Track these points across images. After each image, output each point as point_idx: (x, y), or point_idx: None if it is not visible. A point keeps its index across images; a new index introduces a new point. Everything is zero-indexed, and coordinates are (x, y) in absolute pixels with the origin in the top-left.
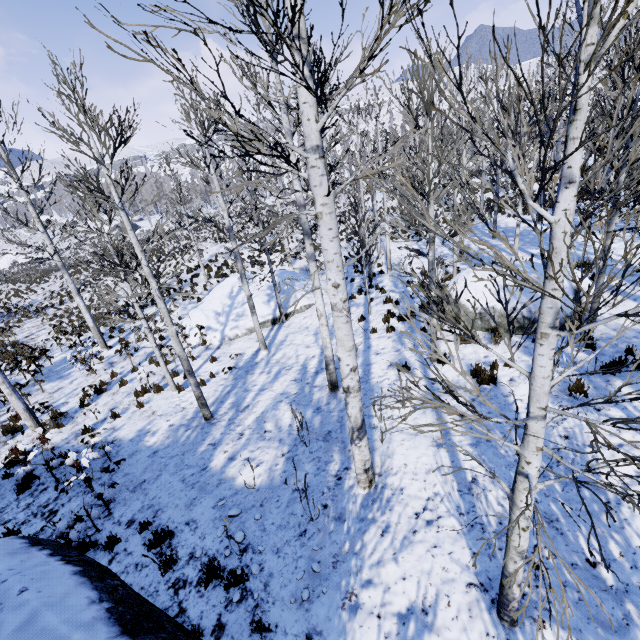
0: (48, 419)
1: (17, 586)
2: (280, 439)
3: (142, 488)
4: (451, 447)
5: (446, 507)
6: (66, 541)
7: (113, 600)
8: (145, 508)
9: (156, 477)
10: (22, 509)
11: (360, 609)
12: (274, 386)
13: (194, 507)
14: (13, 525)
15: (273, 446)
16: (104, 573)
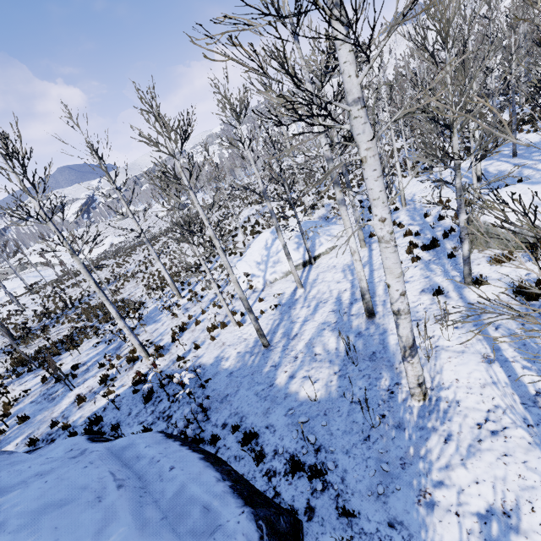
0: (153, 351)
1: (167, 465)
2: (330, 360)
3: (227, 400)
4: (504, 362)
5: (510, 419)
6: (185, 437)
7: (231, 480)
8: (232, 415)
9: (236, 392)
10: (149, 414)
11: (436, 506)
12: (315, 317)
13: (269, 415)
14: (147, 425)
15: (325, 366)
16: (219, 460)
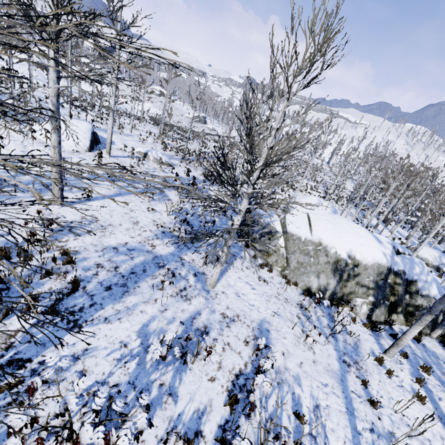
0: None
1: None
2: None
3: None
4: None
5: None
6: None
7: None
8: None
9: None
10: None
11: None
12: None
13: None
14: None
15: None
16: None
